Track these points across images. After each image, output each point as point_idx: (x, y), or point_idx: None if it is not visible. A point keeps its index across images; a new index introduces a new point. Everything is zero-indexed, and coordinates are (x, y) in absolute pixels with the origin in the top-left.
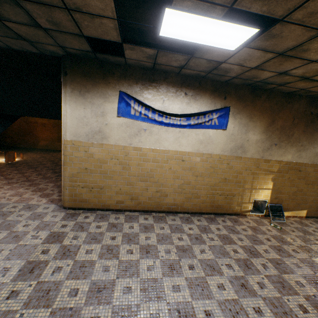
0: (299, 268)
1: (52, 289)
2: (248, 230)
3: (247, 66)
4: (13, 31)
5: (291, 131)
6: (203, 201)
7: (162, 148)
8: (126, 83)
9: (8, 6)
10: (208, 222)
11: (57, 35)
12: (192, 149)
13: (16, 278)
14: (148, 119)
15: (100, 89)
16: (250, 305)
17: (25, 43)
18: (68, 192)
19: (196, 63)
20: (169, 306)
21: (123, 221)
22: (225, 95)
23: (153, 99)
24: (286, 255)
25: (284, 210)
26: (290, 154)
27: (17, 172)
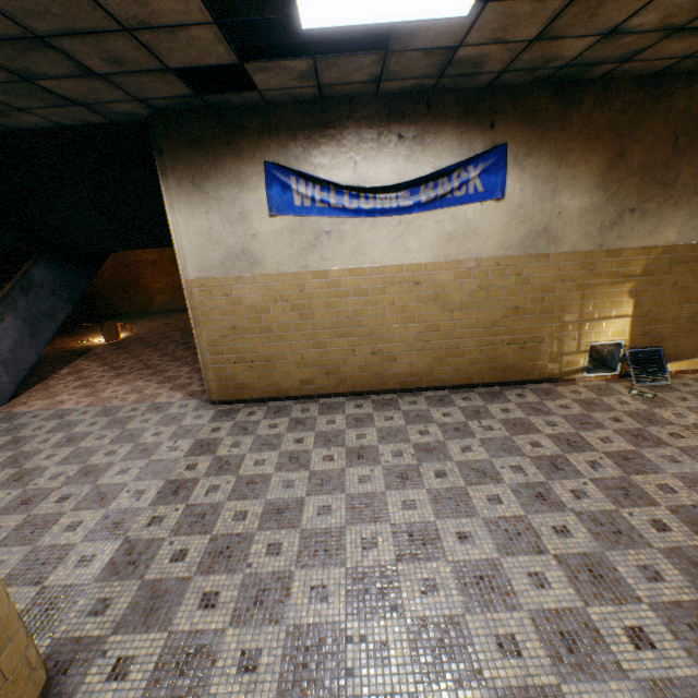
0: (676, 463)
1: (208, 513)
2: (573, 407)
3: (517, 40)
4: (55, 94)
5: (673, 171)
6: (473, 362)
7: (370, 265)
8: (275, 143)
9: (36, 53)
10: (485, 400)
11: (126, 80)
12: (433, 256)
13: (156, 502)
14: (331, 209)
15: (228, 167)
16: (546, 524)
17: (79, 110)
18: (213, 374)
19: (402, 64)
20: (394, 528)
21: (317, 414)
22: (492, 118)
23: (333, 164)
24: (651, 444)
25: (670, 359)
26: (674, 228)
27: (128, 356)
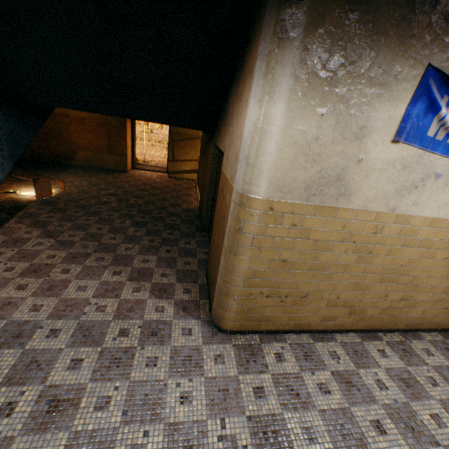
0: None
1: None
2: None
3: None
4: None
5: None
6: None
7: None
8: None
9: None
10: None
11: None
12: None
13: None
14: None
15: (381, 55)
16: None
17: None
18: (236, 305)
19: None
20: None
21: (352, 364)
22: None
23: None
24: None
25: None
26: None
27: (71, 224)
